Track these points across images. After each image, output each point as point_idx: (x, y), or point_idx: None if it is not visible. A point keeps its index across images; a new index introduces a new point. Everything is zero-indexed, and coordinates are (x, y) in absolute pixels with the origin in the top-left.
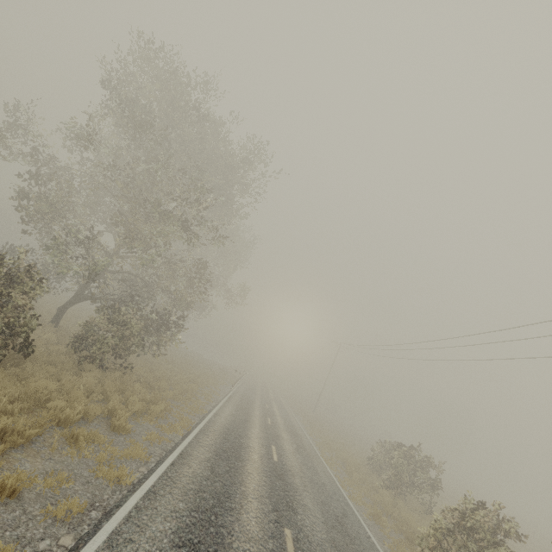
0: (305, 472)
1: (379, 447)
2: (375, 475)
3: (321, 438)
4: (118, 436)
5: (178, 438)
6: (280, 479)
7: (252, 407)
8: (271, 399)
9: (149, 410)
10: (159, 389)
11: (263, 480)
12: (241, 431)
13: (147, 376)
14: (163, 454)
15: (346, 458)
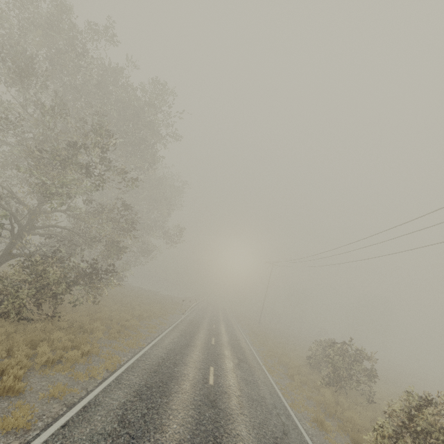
0: (244, 389)
1: (315, 346)
2: (316, 373)
3: (265, 346)
4: (1, 402)
5: (95, 384)
6: (212, 406)
7: (197, 330)
8: (219, 319)
9: (63, 359)
10: (93, 331)
11: (189, 415)
12: (177, 359)
13: (83, 320)
14: (61, 411)
15: (288, 362)
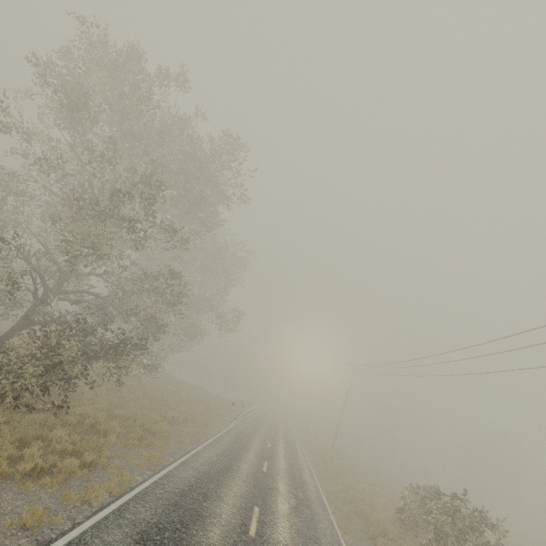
0: None
1: (410, 494)
2: (410, 537)
3: (337, 484)
4: None
5: (88, 512)
6: None
7: (246, 448)
8: (278, 436)
9: (55, 469)
10: (107, 433)
11: None
12: (211, 488)
13: (98, 416)
14: None
15: (368, 512)
